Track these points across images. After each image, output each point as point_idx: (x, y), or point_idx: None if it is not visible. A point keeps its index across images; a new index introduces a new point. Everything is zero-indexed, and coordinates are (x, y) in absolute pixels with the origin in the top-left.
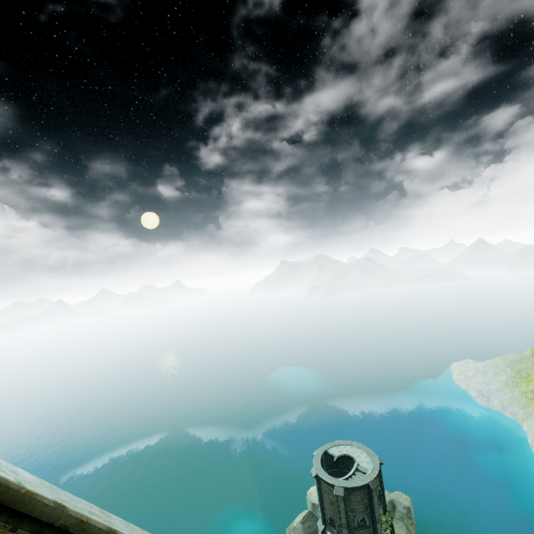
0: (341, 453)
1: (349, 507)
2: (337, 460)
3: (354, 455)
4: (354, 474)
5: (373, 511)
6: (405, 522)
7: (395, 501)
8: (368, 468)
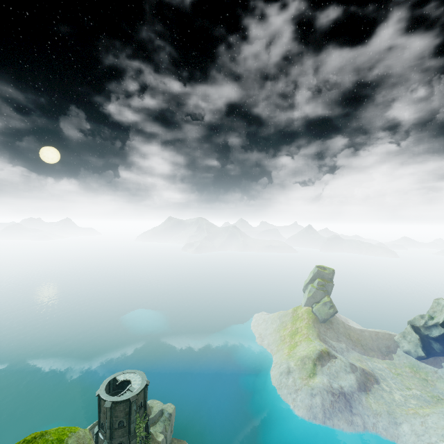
0: (125, 378)
1: (114, 415)
2: (123, 384)
3: (132, 379)
4: (126, 392)
5: (130, 416)
6: (166, 423)
7: (164, 410)
8: (136, 388)
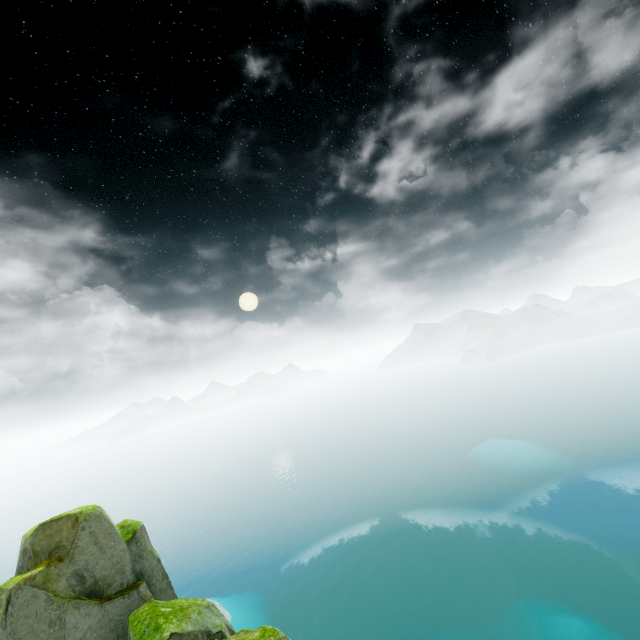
0: None
1: None
2: None
3: None
4: None
5: None
6: None
7: None
8: None
